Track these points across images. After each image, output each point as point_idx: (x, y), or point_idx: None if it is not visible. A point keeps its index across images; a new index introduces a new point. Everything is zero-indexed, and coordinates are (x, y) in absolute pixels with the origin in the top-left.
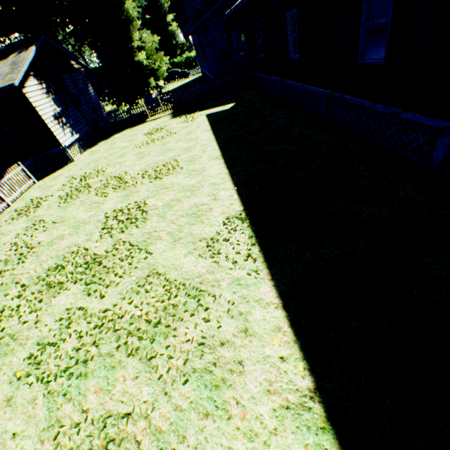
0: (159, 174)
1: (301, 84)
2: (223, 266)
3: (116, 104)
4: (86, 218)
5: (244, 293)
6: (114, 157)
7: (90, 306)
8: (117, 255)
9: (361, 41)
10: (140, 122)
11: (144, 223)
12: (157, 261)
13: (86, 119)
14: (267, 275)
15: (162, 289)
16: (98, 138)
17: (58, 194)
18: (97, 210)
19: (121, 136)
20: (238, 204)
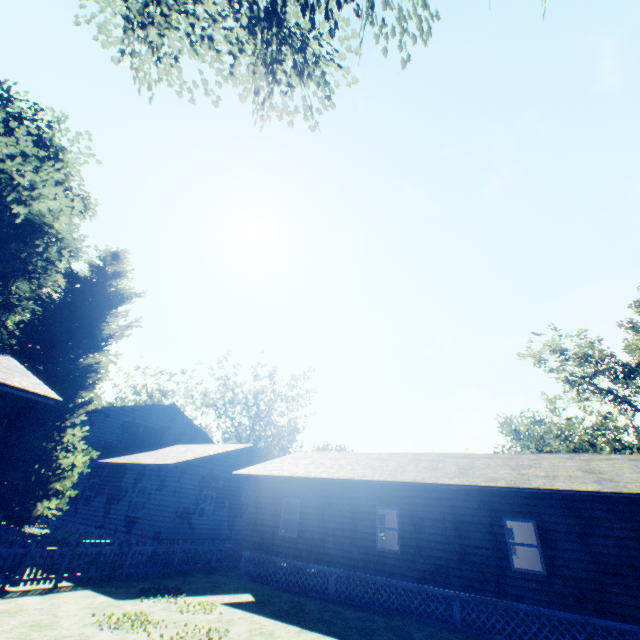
0: None
1: (406, 581)
2: None
3: None
4: None
5: None
6: None
7: None
8: None
9: (509, 553)
10: None
11: None
12: None
13: None
14: None
15: None
16: None
17: None
18: None
19: None
20: None
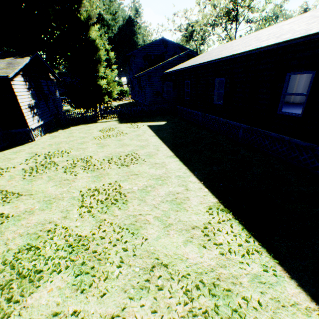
0: (124, 162)
1: (222, 118)
2: (232, 259)
3: (73, 106)
4: (57, 193)
5: (273, 294)
6: (75, 143)
7: (86, 308)
8: (105, 238)
9: (281, 102)
10: (92, 121)
11: (125, 205)
12: (155, 248)
13: (50, 112)
14: (283, 272)
15: (176, 285)
16: (56, 126)
17: (20, 166)
18: (68, 187)
19: (77, 128)
20: (211, 196)
